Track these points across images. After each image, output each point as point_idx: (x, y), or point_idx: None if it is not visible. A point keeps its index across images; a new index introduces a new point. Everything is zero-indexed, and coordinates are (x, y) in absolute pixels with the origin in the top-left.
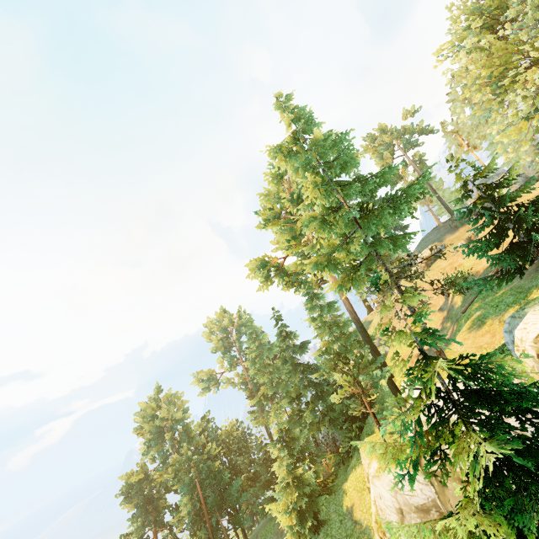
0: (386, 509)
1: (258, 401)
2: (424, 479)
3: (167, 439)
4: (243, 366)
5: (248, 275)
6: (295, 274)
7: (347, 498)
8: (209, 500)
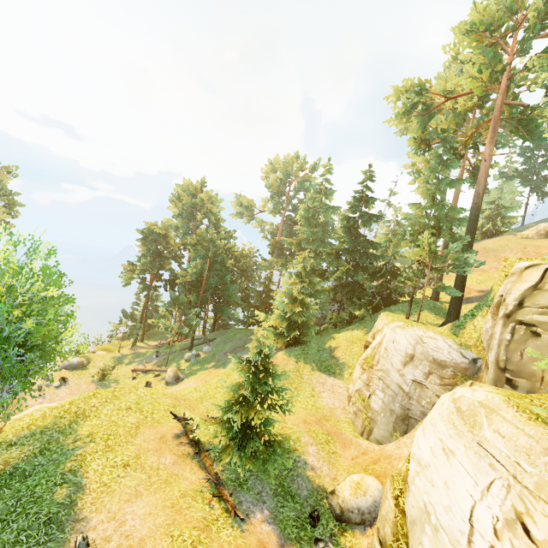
0: (393, 350)
1: (277, 254)
2: (457, 347)
3: (197, 218)
4: (283, 219)
5: (388, 96)
6: (435, 131)
7: (333, 342)
8: (211, 280)
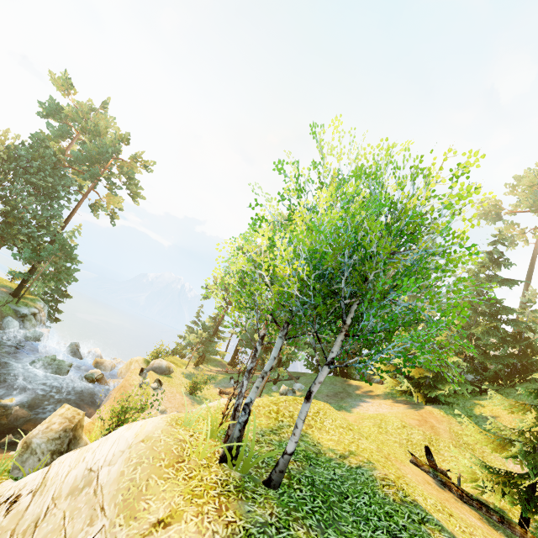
0: None
1: None
2: None
3: None
4: None
5: None
6: None
7: (485, 409)
8: None
